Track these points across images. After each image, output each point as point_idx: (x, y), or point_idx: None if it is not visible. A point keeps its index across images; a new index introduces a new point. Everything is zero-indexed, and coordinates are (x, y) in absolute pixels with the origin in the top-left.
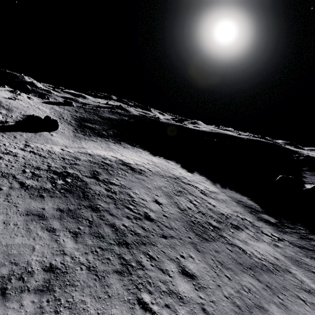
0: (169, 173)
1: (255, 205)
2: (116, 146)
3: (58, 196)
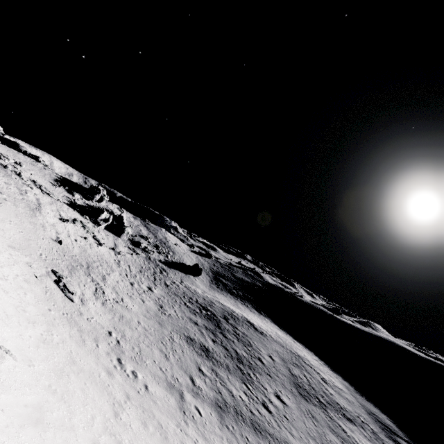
0: (291, 348)
1: (395, 428)
2: (244, 307)
3: (204, 318)
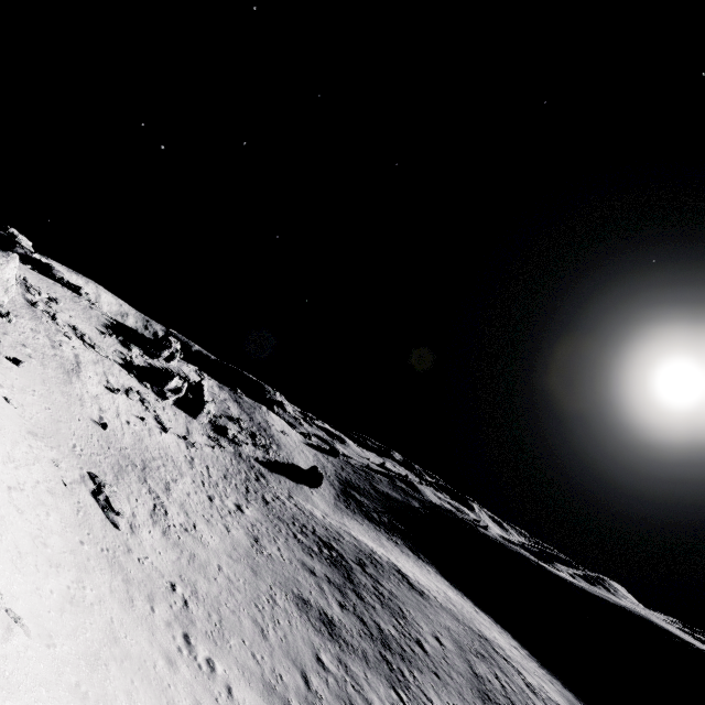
0: (472, 624)
1: None
2: (390, 544)
3: (325, 563)
